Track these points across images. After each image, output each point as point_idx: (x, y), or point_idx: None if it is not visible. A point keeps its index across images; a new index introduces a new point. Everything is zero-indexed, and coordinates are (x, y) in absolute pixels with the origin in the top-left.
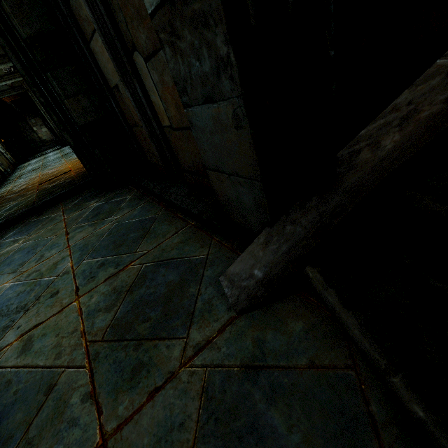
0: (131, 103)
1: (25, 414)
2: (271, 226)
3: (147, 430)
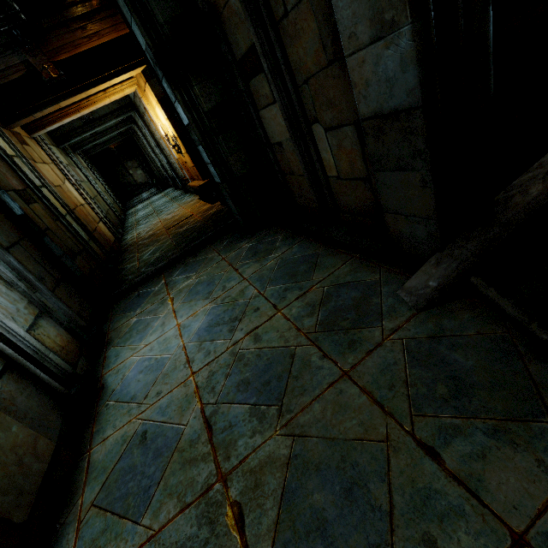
0: (294, 157)
1: (283, 367)
2: (441, 252)
3: (372, 367)
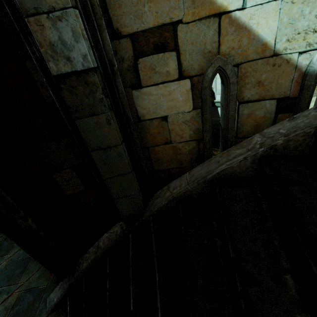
0: None
1: None
2: (62, 281)
3: None
